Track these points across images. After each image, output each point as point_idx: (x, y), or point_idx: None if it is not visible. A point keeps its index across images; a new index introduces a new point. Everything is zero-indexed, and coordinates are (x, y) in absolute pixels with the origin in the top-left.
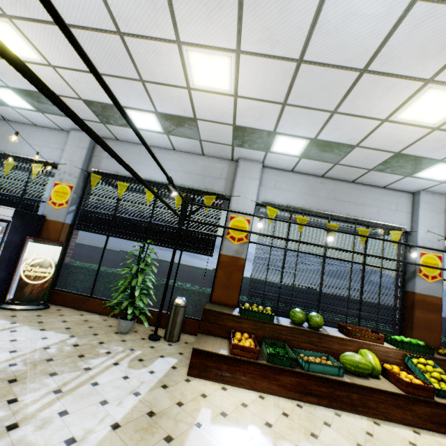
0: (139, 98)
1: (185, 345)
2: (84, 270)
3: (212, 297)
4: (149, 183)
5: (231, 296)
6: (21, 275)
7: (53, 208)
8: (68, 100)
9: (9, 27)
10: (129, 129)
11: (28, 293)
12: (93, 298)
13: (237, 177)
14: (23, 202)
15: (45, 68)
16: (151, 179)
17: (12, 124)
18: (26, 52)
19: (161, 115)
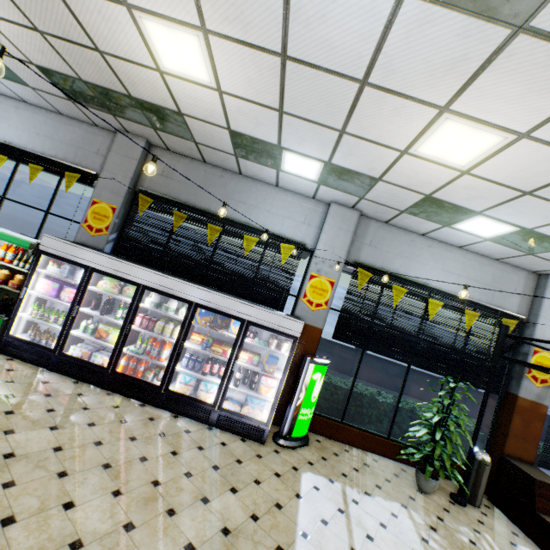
0: (535, 218)
1: (494, 514)
2: (330, 387)
3: (505, 448)
4: (427, 289)
5: (527, 450)
6: (299, 404)
7: (308, 308)
8: (402, 190)
9: (494, 140)
10: (433, 223)
11: (302, 424)
12: (345, 425)
13: (546, 299)
14: (264, 293)
15: (446, 170)
16: (425, 282)
17: (243, 179)
18: (454, 156)
19: (528, 231)
